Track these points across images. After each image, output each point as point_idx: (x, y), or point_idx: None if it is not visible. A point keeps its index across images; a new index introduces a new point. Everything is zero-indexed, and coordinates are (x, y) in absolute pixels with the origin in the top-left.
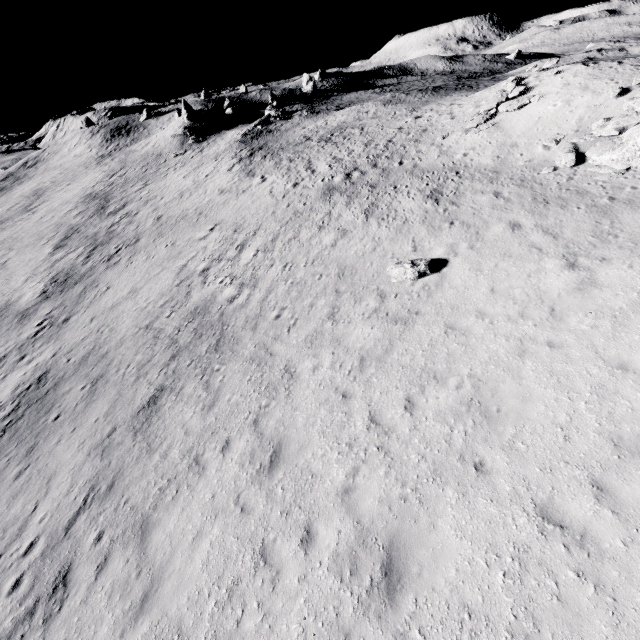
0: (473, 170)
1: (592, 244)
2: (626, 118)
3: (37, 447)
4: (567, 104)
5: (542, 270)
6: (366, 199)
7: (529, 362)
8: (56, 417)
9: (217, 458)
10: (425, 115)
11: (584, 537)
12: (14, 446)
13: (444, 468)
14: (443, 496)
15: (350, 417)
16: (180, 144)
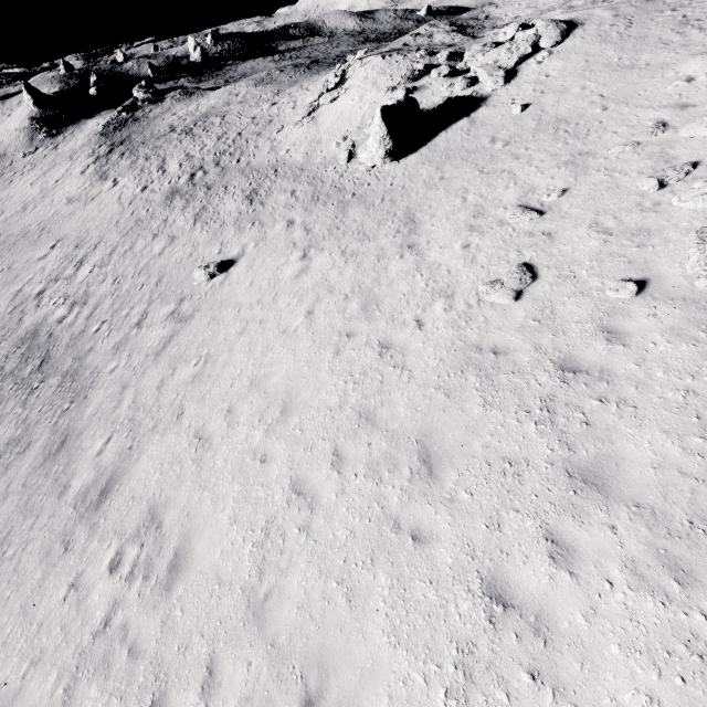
0: (288, 168)
1: (324, 237)
2: None
3: None
4: (360, 100)
5: (287, 262)
6: (200, 202)
7: (243, 338)
8: None
9: (19, 458)
10: (280, 101)
11: (207, 441)
12: None
13: (161, 422)
14: (152, 440)
15: (121, 403)
16: (28, 140)
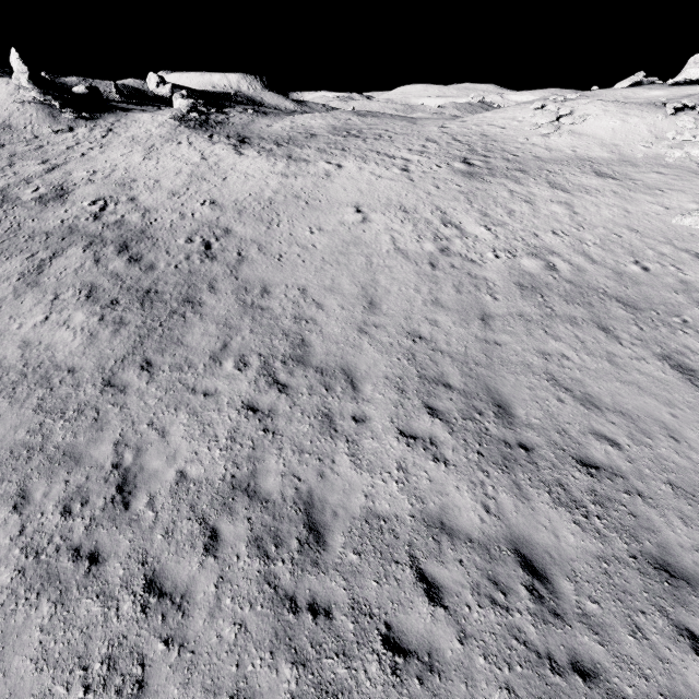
0: (603, 160)
1: None
2: (692, 130)
3: (682, 483)
4: (625, 122)
5: None
6: (534, 179)
7: None
8: (613, 443)
9: None
10: (449, 126)
11: None
12: (648, 508)
13: None
14: None
15: None
16: (48, 115)
